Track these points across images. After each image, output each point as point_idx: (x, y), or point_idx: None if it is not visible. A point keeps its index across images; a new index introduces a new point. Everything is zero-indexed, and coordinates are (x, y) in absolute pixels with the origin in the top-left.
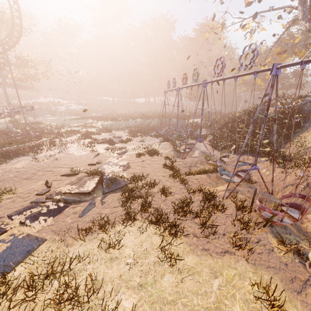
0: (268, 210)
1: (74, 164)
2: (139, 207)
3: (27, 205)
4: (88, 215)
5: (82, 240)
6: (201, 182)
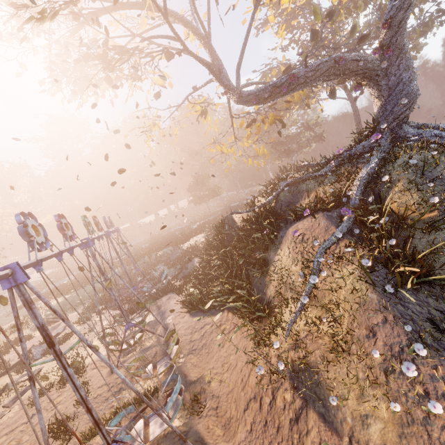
0: None
1: None
2: None
3: None
4: None
5: None
6: None
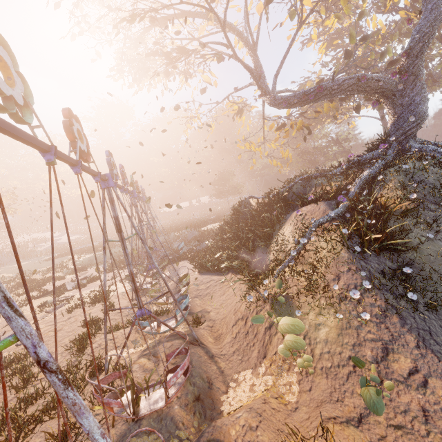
0: (98, 398)
1: None
2: None
3: None
4: None
5: None
6: (119, 343)
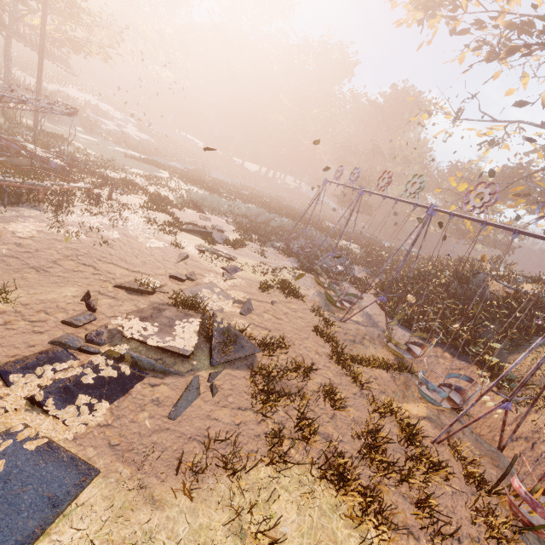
0: (543, 512)
1: (140, 264)
2: (289, 423)
3: (45, 350)
4: (188, 417)
5: (184, 494)
6: (382, 388)
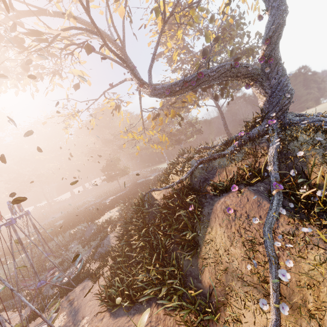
0: None
1: None
2: None
3: None
4: None
5: None
6: None
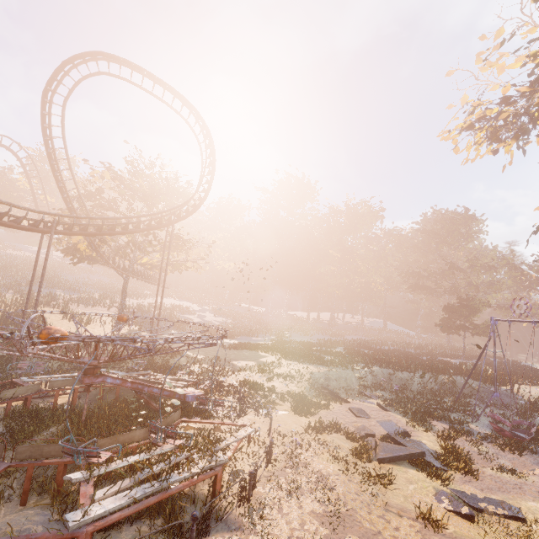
0: None
1: None
2: None
3: None
4: None
5: None
6: None
